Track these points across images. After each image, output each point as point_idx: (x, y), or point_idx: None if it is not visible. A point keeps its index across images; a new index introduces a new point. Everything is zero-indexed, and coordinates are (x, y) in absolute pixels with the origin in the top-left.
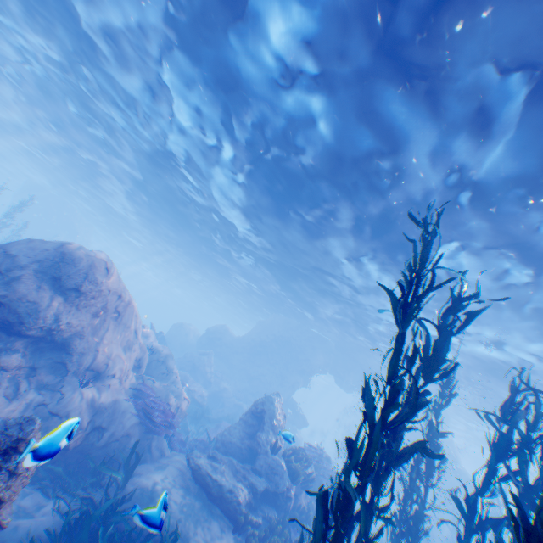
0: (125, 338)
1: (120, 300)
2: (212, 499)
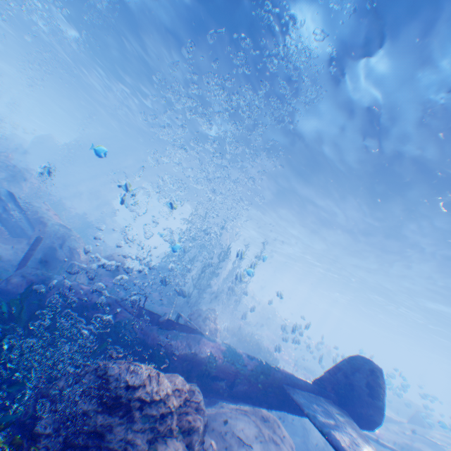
0: None
1: None
2: None
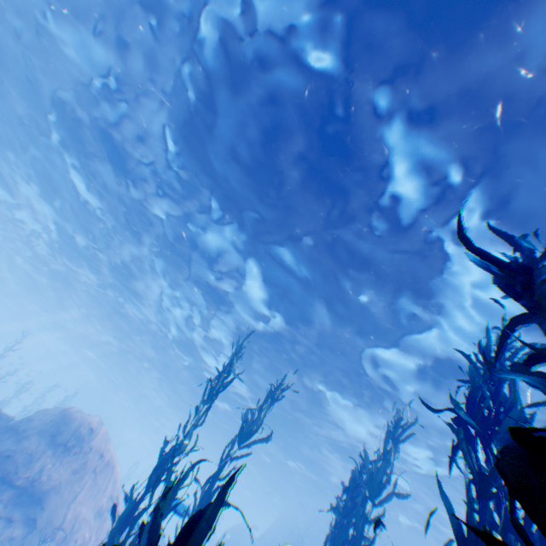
0: (100, 502)
1: (101, 458)
2: None
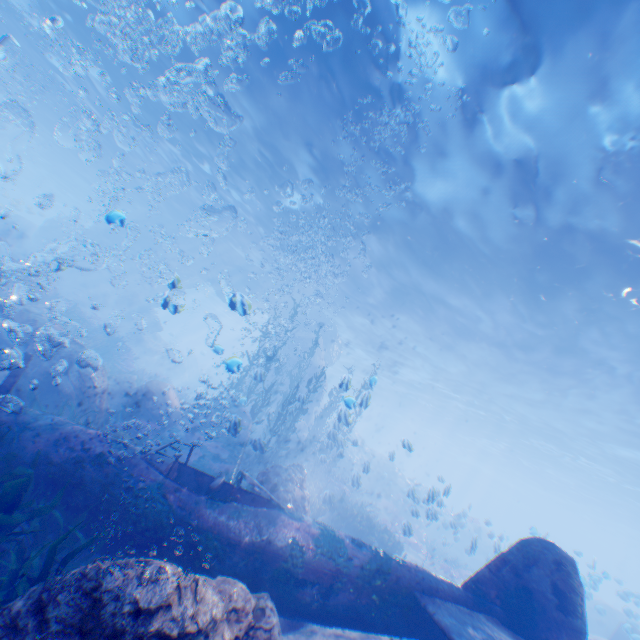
0: None
1: None
2: None
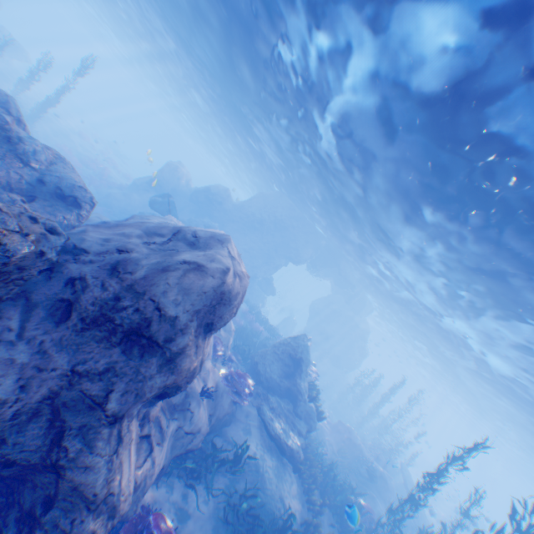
0: None
1: None
2: (283, 455)
